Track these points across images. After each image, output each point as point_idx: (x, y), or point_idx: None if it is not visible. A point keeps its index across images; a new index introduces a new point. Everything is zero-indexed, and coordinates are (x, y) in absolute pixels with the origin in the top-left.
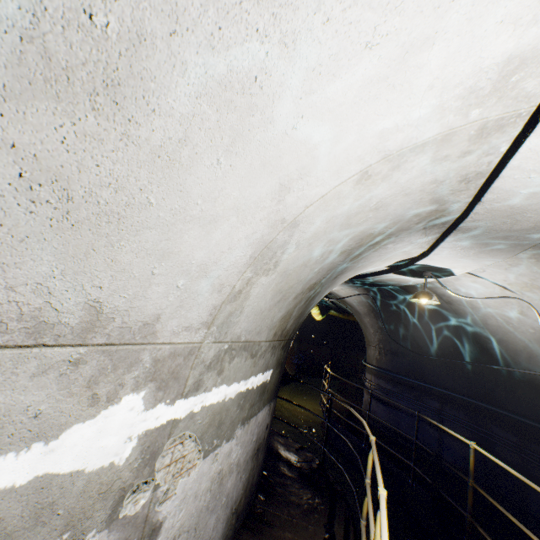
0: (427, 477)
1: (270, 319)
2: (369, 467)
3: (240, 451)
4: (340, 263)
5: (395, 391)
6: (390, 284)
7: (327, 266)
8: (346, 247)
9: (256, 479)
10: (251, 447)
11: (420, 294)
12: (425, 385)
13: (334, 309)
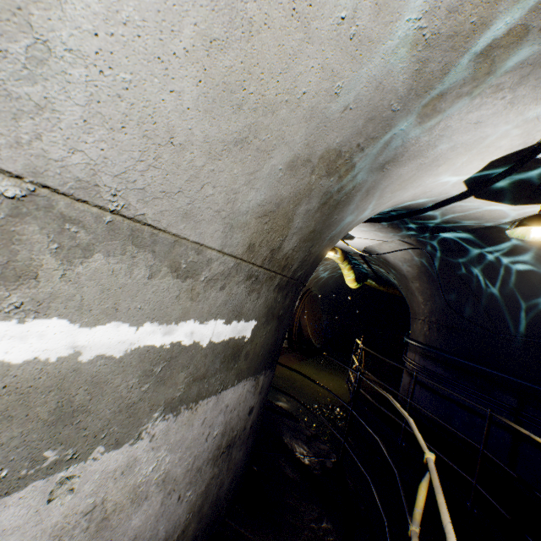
0: (501, 507)
1: (222, 193)
2: (420, 505)
3: (172, 458)
4: (396, 109)
5: (448, 376)
6: (461, 226)
7: (368, 93)
8: (420, 17)
9: (227, 487)
10: (209, 446)
11: (534, 220)
12: (497, 373)
13: (372, 279)
